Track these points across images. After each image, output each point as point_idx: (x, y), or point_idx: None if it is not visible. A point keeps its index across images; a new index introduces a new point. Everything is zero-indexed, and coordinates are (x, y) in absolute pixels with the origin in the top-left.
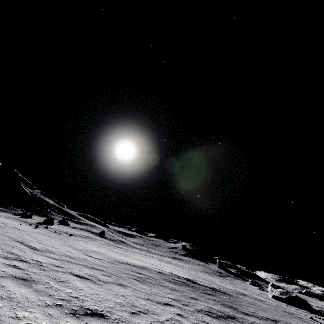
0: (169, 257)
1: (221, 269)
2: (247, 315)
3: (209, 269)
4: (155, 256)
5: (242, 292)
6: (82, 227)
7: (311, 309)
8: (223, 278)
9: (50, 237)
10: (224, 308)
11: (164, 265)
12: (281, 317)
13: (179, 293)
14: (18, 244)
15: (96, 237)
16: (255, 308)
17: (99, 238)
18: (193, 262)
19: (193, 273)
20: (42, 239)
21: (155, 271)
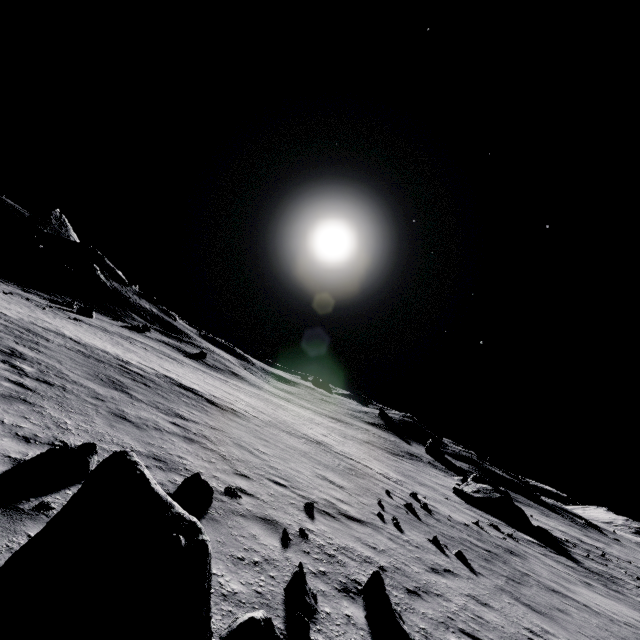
0: (319, 414)
1: (430, 455)
2: (110, 388)
3: (392, 446)
4: (276, 400)
5: (337, 448)
6: (171, 341)
7: (527, 525)
8: (391, 455)
9: None
10: (74, 370)
11: (211, 384)
12: (267, 444)
13: (12, 338)
14: None
15: (174, 352)
16: (228, 423)
17: (173, 353)
18: (372, 433)
19: (273, 411)
20: None
21: (114, 357)
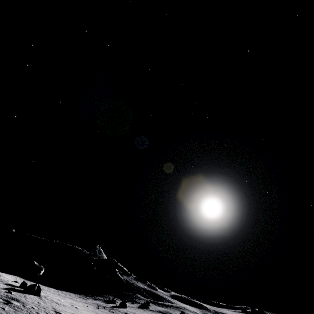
0: None
1: None
2: None
3: None
4: None
5: None
6: (162, 309)
7: None
8: None
9: (96, 313)
10: None
11: None
12: None
13: None
14: (53, 311)
15: None
16: None
17: None
18: None
19: None
20: (83, 313)
21: None
